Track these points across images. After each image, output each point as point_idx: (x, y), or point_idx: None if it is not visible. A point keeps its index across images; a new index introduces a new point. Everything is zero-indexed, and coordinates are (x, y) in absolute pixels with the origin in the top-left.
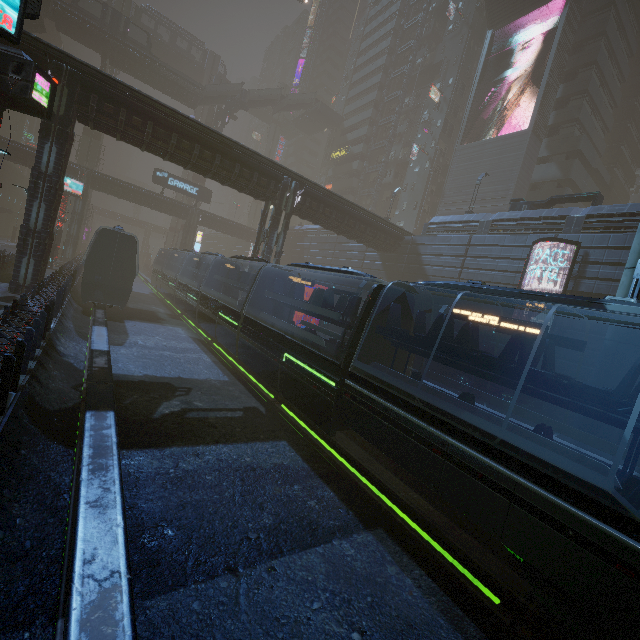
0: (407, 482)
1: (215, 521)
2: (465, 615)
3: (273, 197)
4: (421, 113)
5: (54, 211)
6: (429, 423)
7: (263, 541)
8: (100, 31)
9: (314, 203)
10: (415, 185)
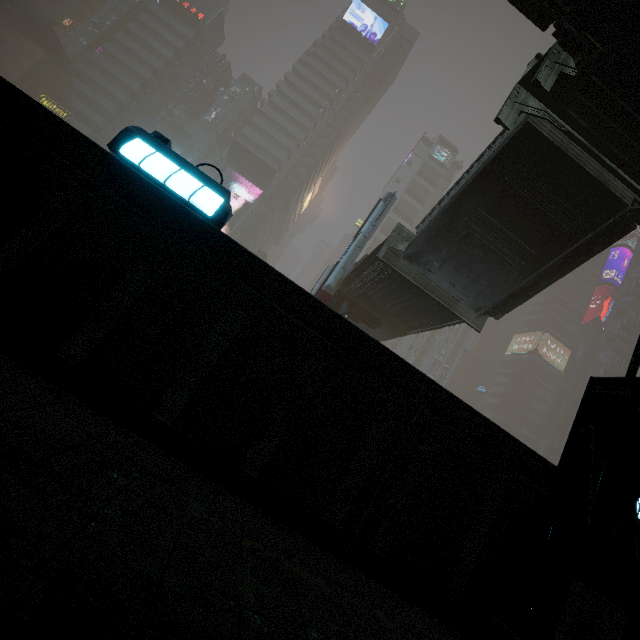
0: None
1: None
2: None
3: None
4: None
5: None
6: None
7: None
8: None
9: None
10: None
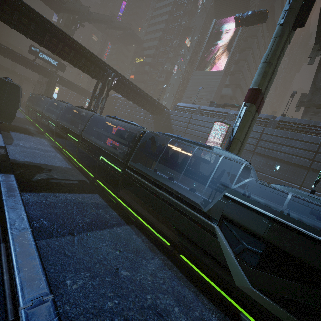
0: (147, 211)
1: (64, 219)
2: (157, 248)
3: (101, 79)
4: (180, 50)
5: None
6: (154, 185)
7: (85, 226)
8: None
9: (123, 86)
10: (174, 85)
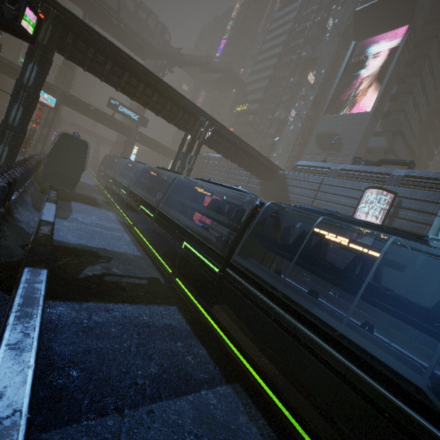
0: (260, 348)
1: (112, 366)
2: None
3: (191, 129)
4: (300, 89)
5: (29, 114)
6: (285, 311)
7: (147, 387)
8: None
9: (219, 138)
10: (289, 137)
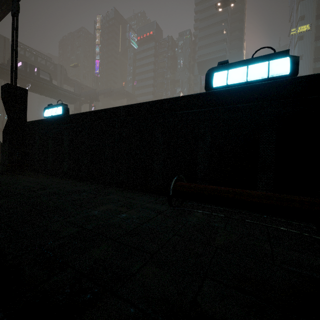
0: None
1: None
2: None
3: None
4: None
5: None
6: None
7: None
8: (25, 77)
9: None
10: None
